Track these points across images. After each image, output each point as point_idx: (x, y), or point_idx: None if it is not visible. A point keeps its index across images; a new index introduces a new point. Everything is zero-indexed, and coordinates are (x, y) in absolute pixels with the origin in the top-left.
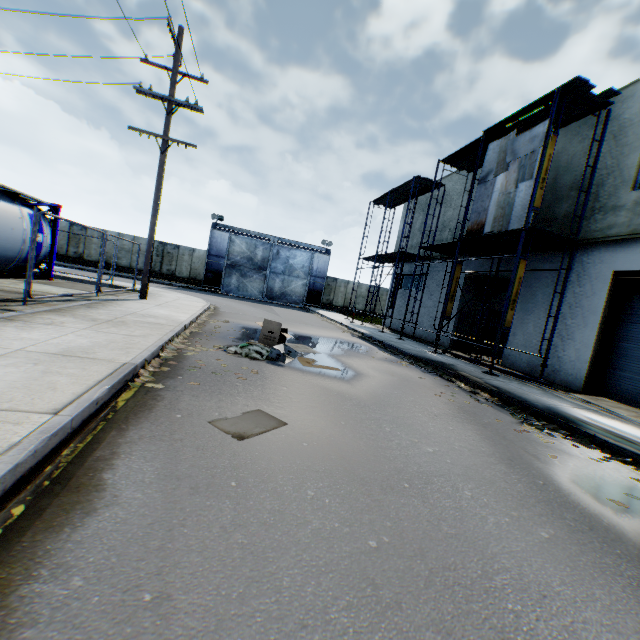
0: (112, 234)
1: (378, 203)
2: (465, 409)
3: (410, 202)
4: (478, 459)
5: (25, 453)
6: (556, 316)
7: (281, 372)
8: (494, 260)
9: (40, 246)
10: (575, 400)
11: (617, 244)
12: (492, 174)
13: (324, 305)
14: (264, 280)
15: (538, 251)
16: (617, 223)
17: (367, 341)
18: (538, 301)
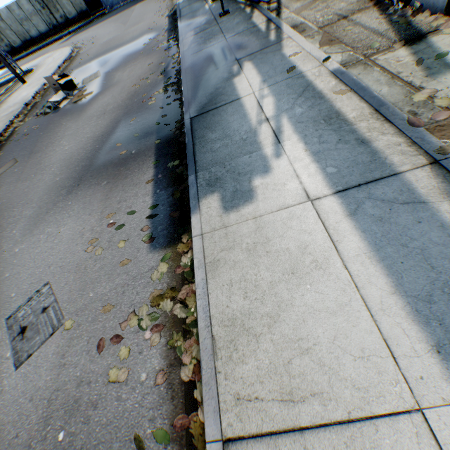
0: None
1: None
2: (137, 93)
3: None
4: (85, 144)
5: None
6: None
7: (52, 119)
8: None
9: None
10: (263, 14)
11: None
12: None
13: None
14: None
15: None
16: None
17: (171, 19)
18: None
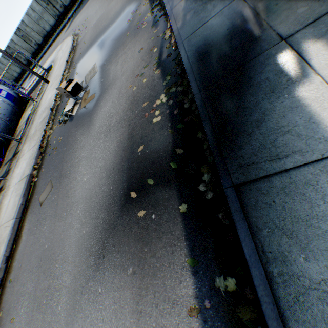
0: (2, 76)
1: None
2: (135, 98)
3: None
4: (99, 177)
5: (9, 237)
6: None
7: (70, 129)
8: None
9: (10, 95)
10: None
11: None
12: None
13: None
14: None
15: None
16: None
17: None
18: None
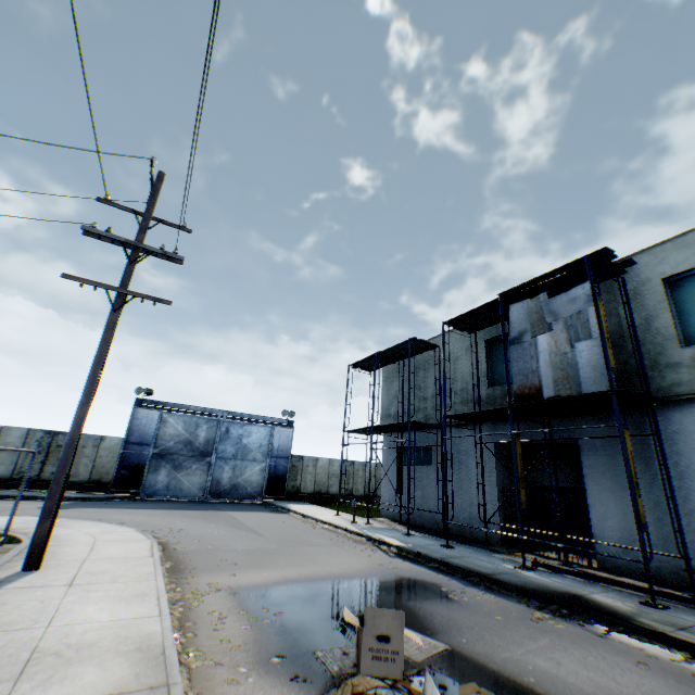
0: None
1: (357, 366)
2: None
3: (391, 364)
4: None
5: None
6: (672, 495)
7: None
8: (530, 425)
9: None
10: None
11: (693, 402)
12: (528, 334)
13: (289, 494)
14: (208, 470)
15: (589, 413)
16: (683, 380)
17: (421, 563)
18: (617, 473)
